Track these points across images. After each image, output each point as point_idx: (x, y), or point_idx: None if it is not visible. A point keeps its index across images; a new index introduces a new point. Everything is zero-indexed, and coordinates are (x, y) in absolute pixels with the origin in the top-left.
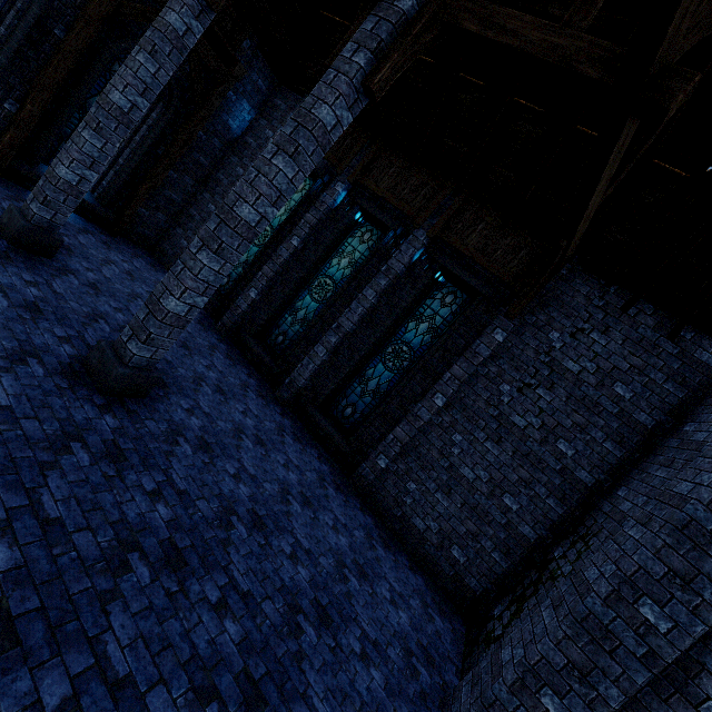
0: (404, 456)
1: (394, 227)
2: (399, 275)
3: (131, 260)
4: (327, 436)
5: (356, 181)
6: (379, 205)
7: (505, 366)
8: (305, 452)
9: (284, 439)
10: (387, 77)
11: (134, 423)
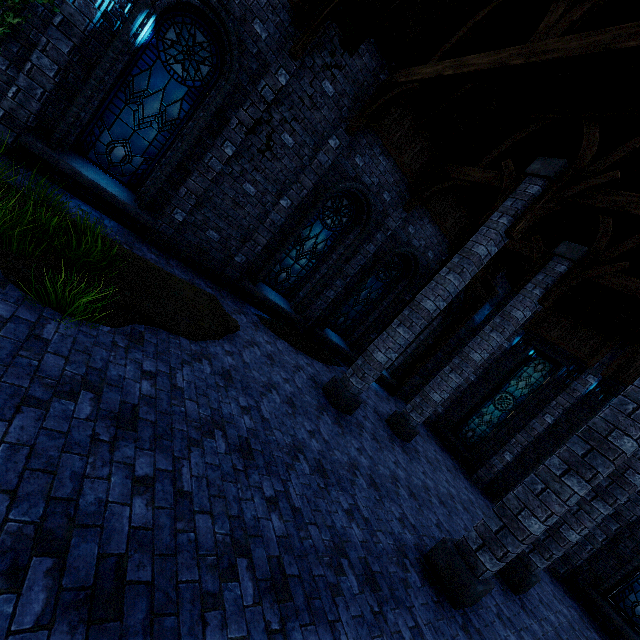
0: None
1: None
2: None
3: None
4: (624, 635)
5: (608, 375)
6: None
7: None
8: None
9: (593, 635)
10: None
11: (541, 626)
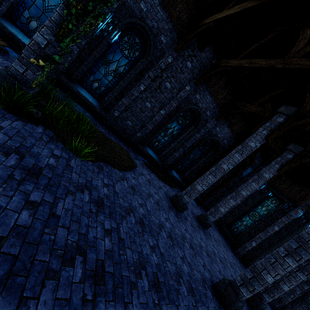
0: None
1: None
2: None
3: None
4: None
5: (309, 210)
6: None
7: None
8: None
9: None
10: None
11: None
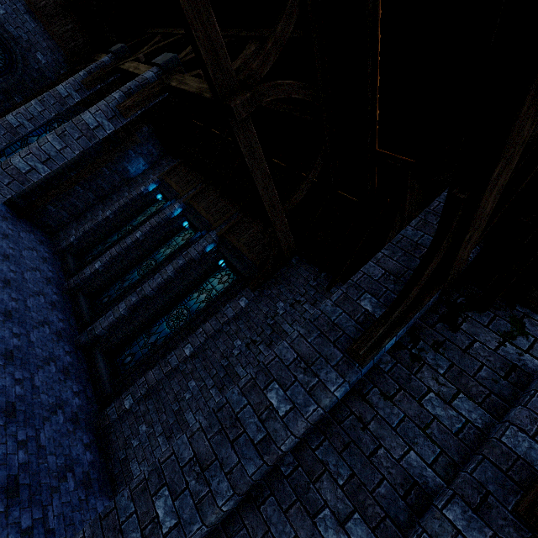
0: (147, 398)
1: (201, 229)
2: (195, 259)
3: (20, 232)
4: (98, 377)
5: (189, 203)
6: (199, 217)
7: (242, 326)
8: (63, 382)
9: (45, 366)
10: (131, 105)
11: None
